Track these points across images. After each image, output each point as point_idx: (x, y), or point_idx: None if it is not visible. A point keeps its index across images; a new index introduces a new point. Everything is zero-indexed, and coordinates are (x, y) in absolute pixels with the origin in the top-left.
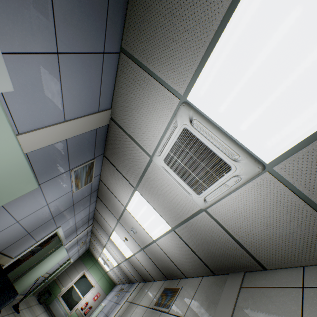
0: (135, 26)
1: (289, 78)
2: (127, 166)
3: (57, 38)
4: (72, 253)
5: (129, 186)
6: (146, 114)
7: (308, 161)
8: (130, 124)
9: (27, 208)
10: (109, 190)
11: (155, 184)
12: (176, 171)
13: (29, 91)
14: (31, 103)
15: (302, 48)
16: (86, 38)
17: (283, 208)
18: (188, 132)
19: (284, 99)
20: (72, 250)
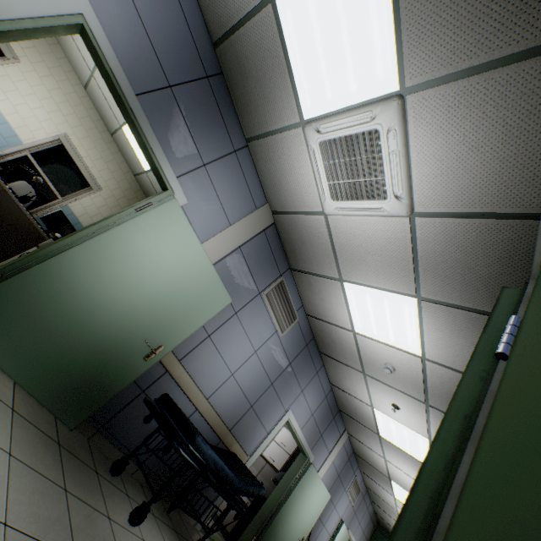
0: (245, 115)
1: (341, 24)
2: (315, 256)
3: (200, 155)
4: (345, 515)
5: (333, 285)
6: (291, 172)
7: (417, 47)
8: (287, 199)
9: (236, 352)
10: (323, 322)
11: (350, 244)
12: (348, 197)
13: (197, 202)
14: (201, 213)
15: (330, 3)
16: (218, 147)
17: (460, 110)
18: (324, 143)
19: (353, 37)
20: (339, 501)
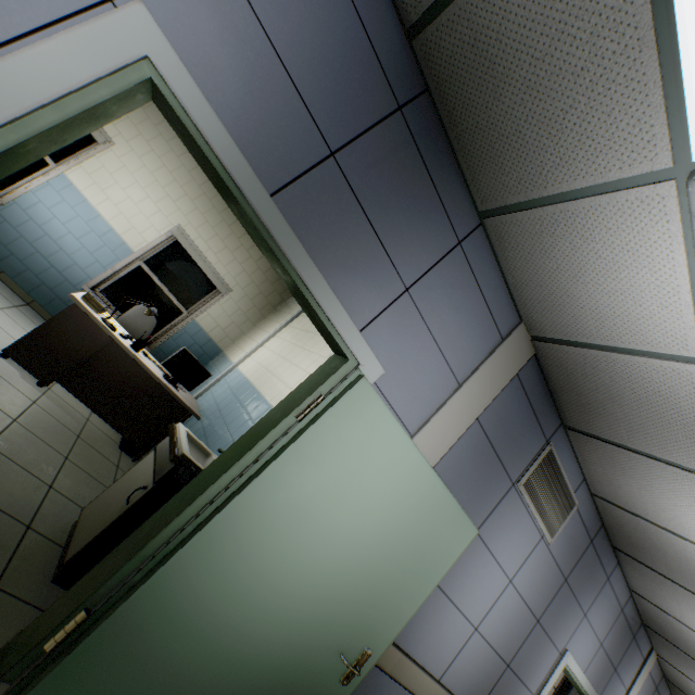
0: (483, 166)
1: None
2: (644, 425)
3: (398, 273)
4: None
5: (691, 482)
6: (605, 274)
7: None
8: (582, 322)
9: (478, 592)
10: (637, 518)
11: None
12: None
13: (399, 363)
14: (407, 380)
15: None
16: (428, 244)
17: None
18: None
19: None
20: None
